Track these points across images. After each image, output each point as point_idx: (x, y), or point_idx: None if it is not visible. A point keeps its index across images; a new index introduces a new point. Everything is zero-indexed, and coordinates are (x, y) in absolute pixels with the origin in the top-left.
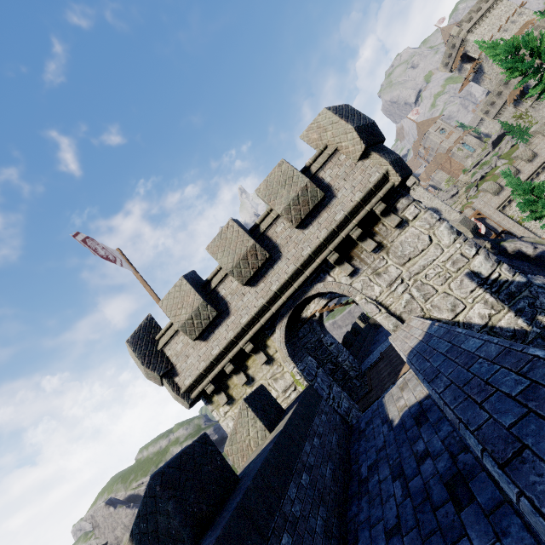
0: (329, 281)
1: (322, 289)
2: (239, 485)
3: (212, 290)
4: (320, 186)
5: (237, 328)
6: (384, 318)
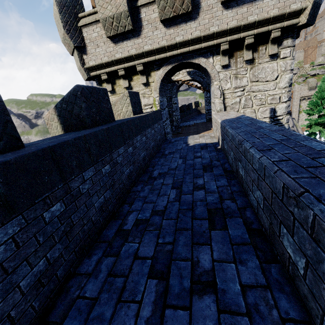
0: (210, 61)
1: (203, 63)
2: (116, 121)
3: (136, 7)
4: None
5: (139, 50)
6: (219, 103)
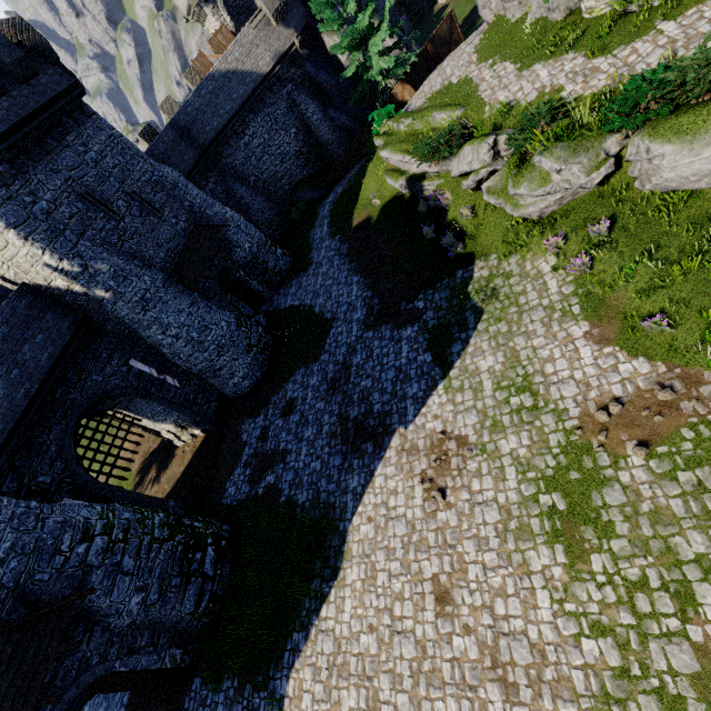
0: None
1: None
2: None
3: None
4: None
5: None
6: (3, 284)
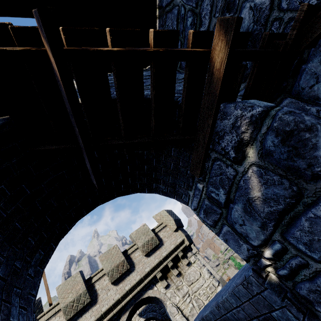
0: (155, 289)
1: (151, 293)
2: None
3: (91, 284)
4: (158, 238)
5: (98, 314)
6: (180, 318)
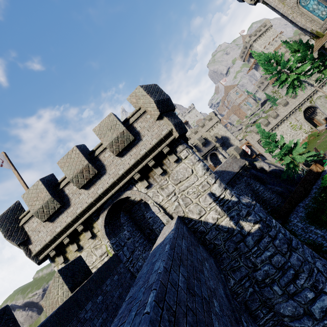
0: (135, 190)
1: (129, 194)
2: None
3: (60, 189)
4: (134, 132)
5: (73, 215)
6: (162, 216)
